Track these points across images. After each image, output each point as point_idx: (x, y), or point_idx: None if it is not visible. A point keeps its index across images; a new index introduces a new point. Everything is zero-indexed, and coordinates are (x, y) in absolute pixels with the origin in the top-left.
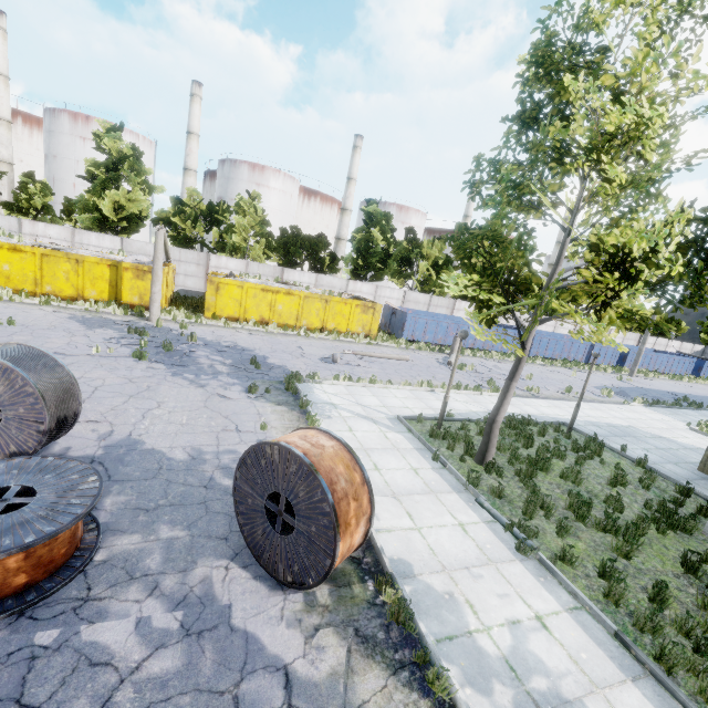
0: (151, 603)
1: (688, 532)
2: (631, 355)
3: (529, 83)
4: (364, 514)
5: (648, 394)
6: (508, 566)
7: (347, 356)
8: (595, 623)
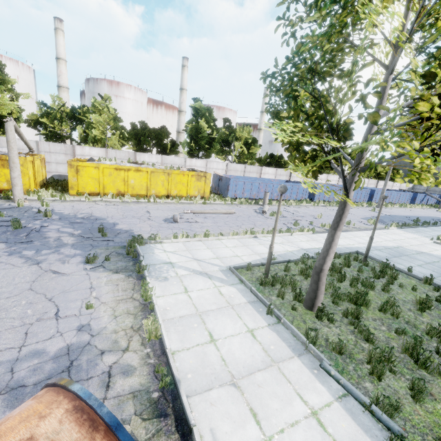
0: None
1: None
2: (376, 194)
3: None
4: None
5: (395, 219)
6: None
7: (187, 215)
8: None
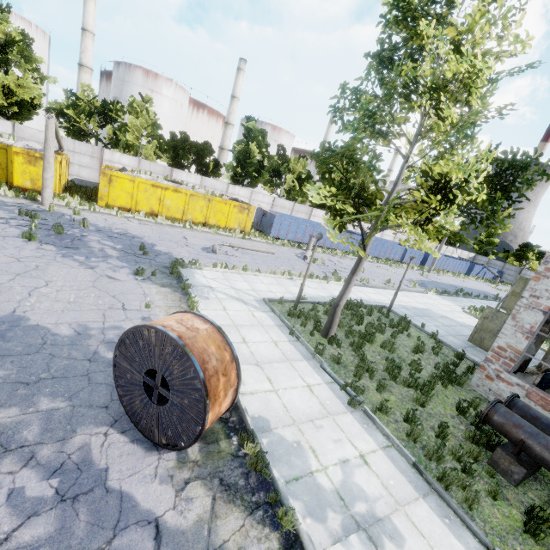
0: (25, 473)
1: (461, 385)
2: (430, 258)
3: (389, 25)
4: (232, 387)
5: (439, 286)
6: (342, 417)
7: (225, 248)
8: (400, 456)
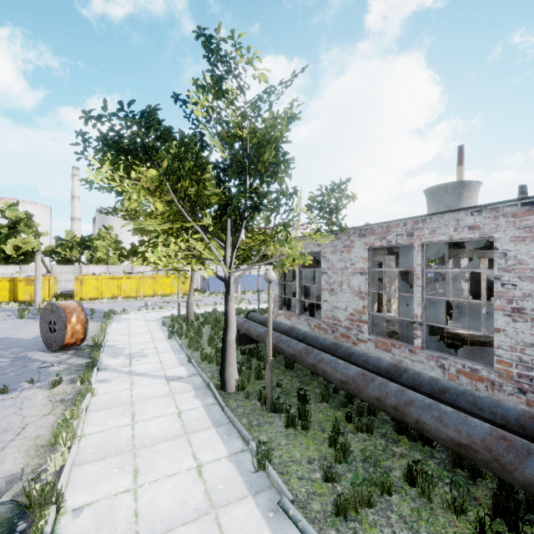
0: (2, 359)
1: None
2: None
3: None
4: (82, 320)
5: None
6: (159, 341)
7: (160, 304)
8: (178, 346)
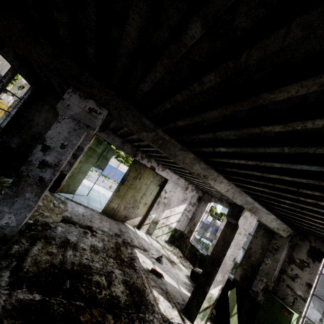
0: None
1: None
2: None
3: None
4: None
5: None
6: None
7: None
8: None
